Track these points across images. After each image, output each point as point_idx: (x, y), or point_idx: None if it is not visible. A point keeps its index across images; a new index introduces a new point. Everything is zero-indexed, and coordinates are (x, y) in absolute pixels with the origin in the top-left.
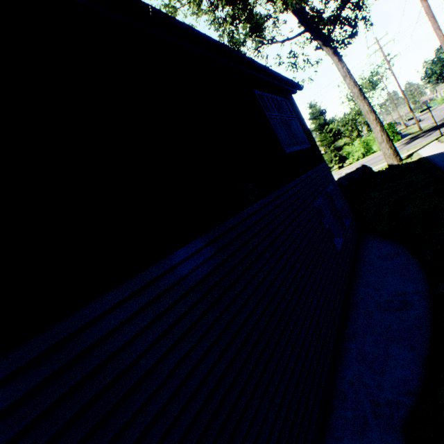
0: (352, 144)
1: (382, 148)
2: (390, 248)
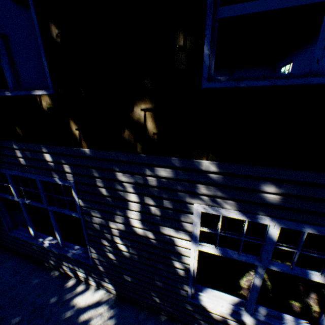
0: None
1: None
2: None
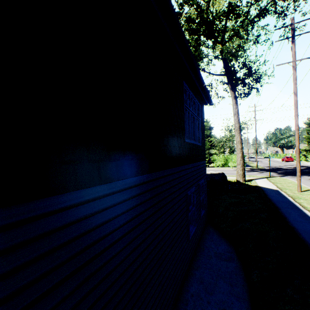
0: (219, 156)
1: (238, 168)
2: (225, 248)
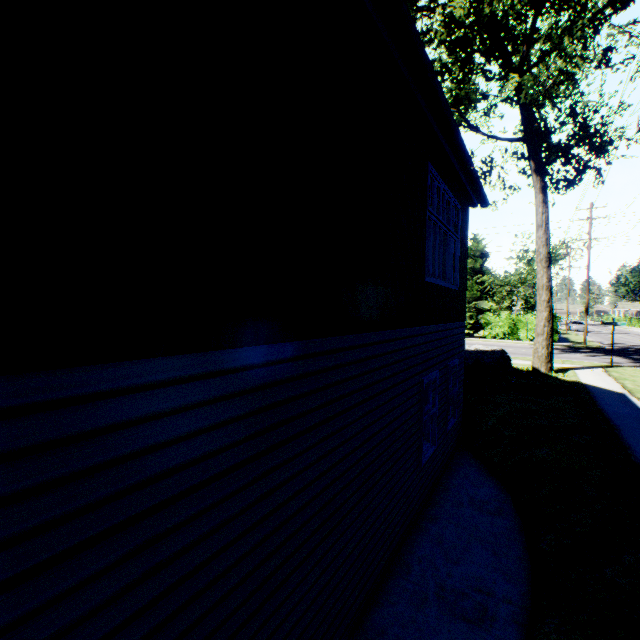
0: (498, 315)
1: (537, 341)
2: (492, 493)
